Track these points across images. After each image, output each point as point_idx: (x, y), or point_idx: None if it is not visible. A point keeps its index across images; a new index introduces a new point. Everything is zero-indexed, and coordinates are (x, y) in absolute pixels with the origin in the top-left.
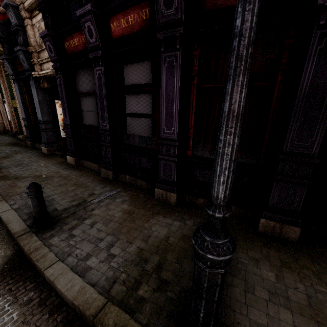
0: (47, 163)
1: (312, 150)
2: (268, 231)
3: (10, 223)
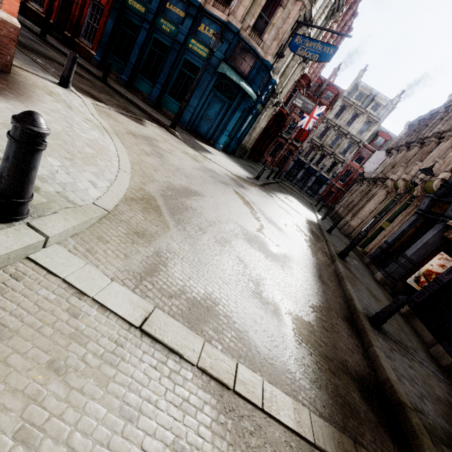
0: (377, 287)
1: None
2: None
3: (354, 300)
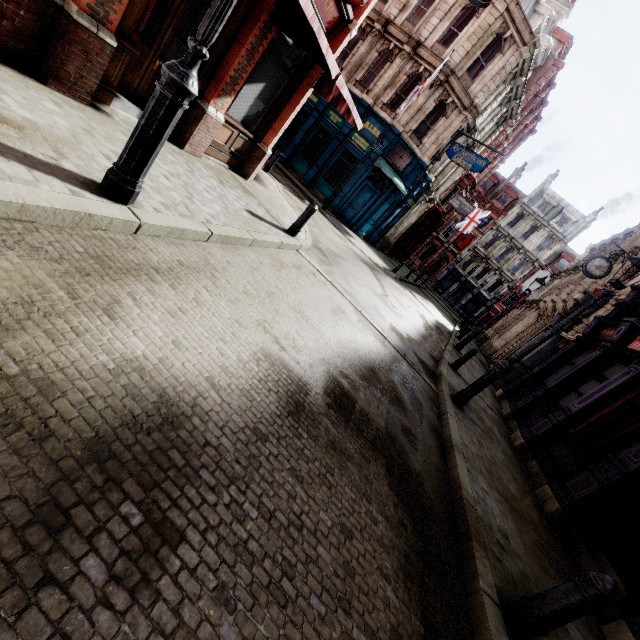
0: None
1: (632, 465)
2: (539, 495)
3: (445, 355)
